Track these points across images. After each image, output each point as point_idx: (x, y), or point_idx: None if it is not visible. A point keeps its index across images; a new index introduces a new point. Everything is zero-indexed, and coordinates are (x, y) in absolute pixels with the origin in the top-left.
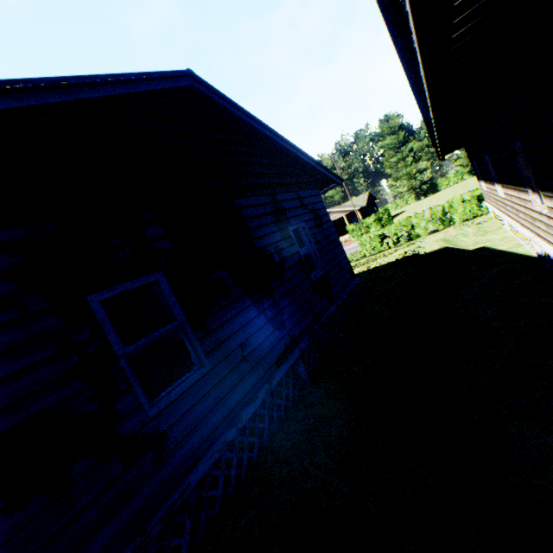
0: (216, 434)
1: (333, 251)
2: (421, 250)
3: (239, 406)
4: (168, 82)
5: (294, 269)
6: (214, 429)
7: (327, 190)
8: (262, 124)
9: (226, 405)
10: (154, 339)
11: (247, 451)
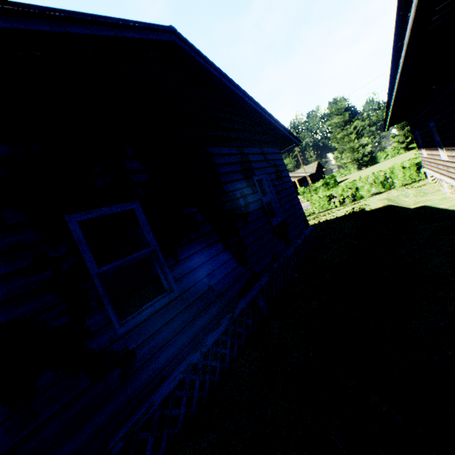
0: (181, 356)
1: (291, 201)
2: (366, 207)
3: (204, 331)
4: (153, 34)
5: (257, 213)
6: (180, 352)
7: (286, 150)
8: (234, 84)
9: (192, 330)
10: (127, 262)
11: (209, 374)
